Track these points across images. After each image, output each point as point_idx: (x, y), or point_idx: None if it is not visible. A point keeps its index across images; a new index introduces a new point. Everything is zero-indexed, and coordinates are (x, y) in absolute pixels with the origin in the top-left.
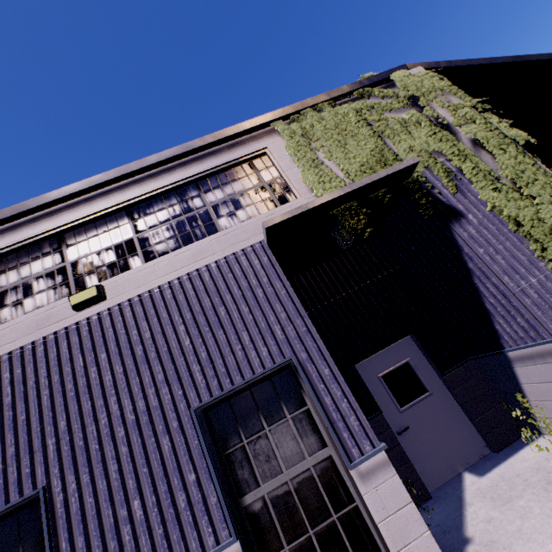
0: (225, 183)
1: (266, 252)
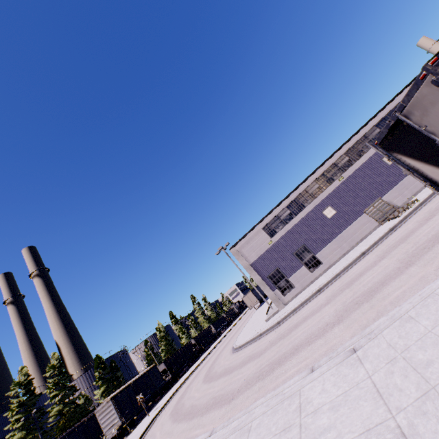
0: None
1: None
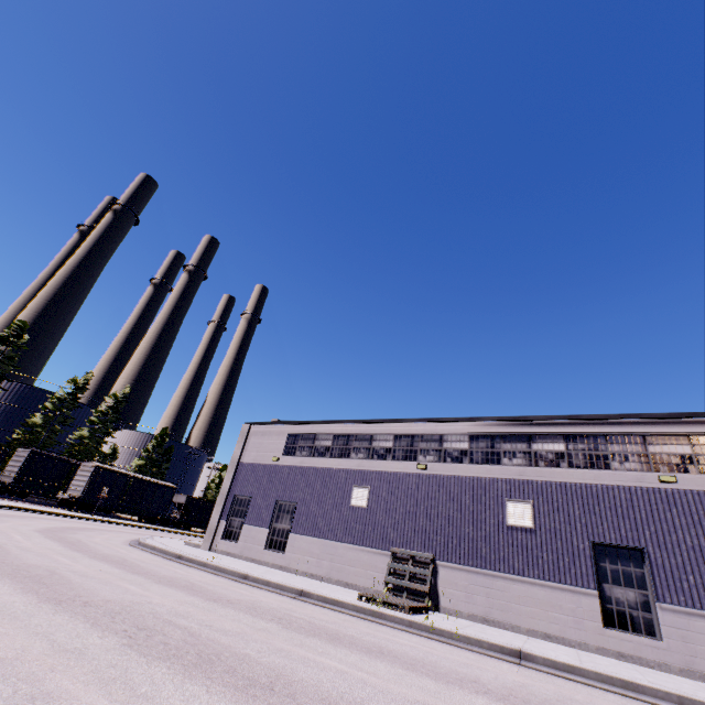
0: None
1: None
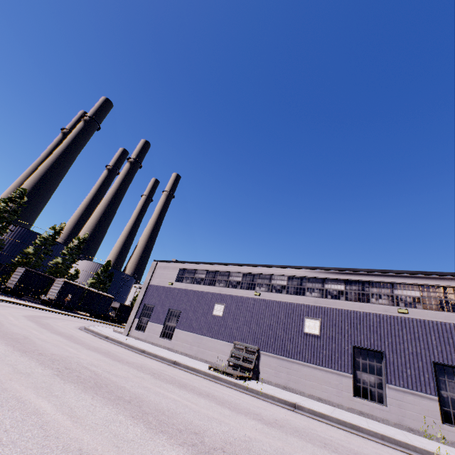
0: None
1: None
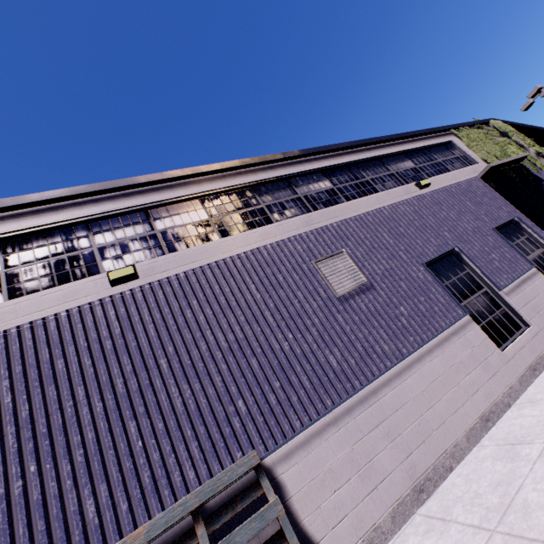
0: (440, 152)
1: (481, 181)
